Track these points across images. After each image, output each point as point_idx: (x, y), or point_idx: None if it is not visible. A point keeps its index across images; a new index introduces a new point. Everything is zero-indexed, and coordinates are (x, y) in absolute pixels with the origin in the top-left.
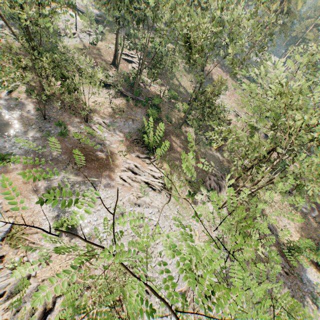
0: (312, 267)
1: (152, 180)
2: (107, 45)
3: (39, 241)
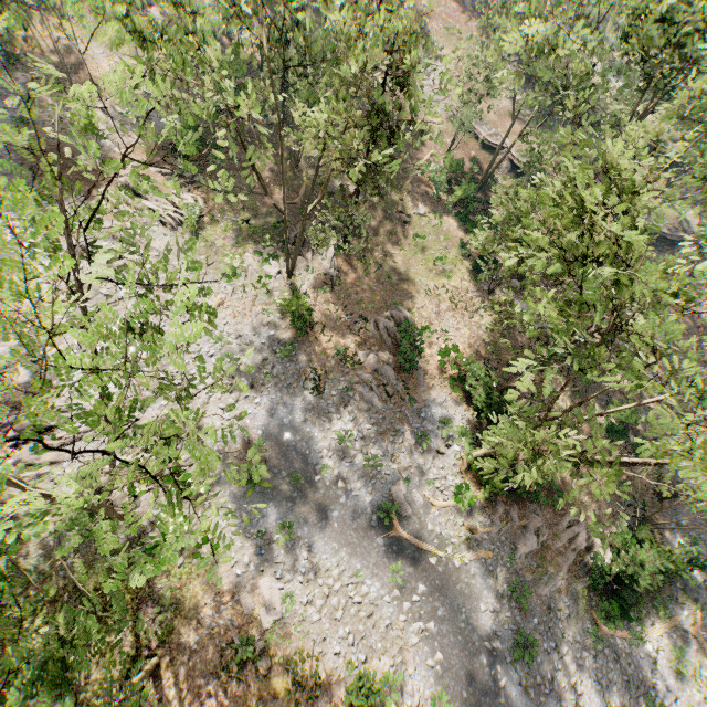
0: (466, 403)
1: (165, 208)
2: None
3: None
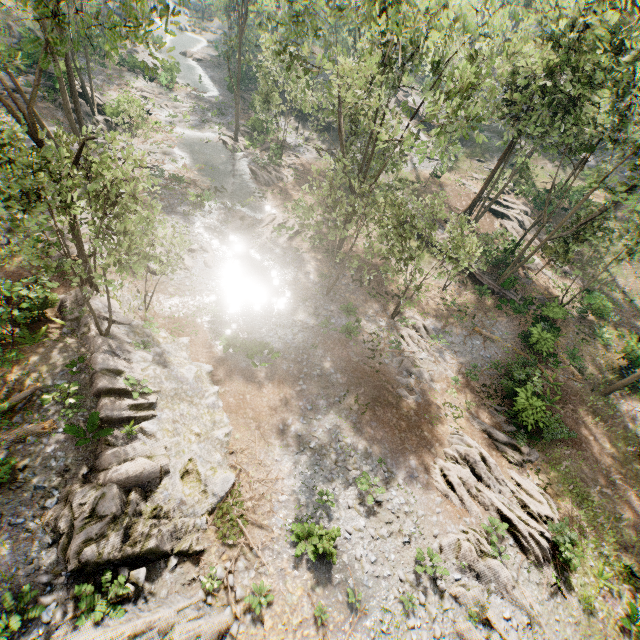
0: None
1: (521, 516)
2: (458, 179)
3: (261, 550)
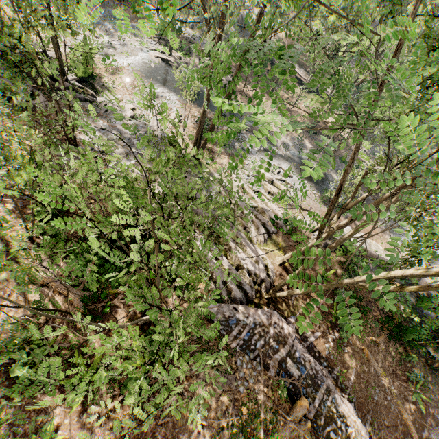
0: None
1: None
2: None
3: None
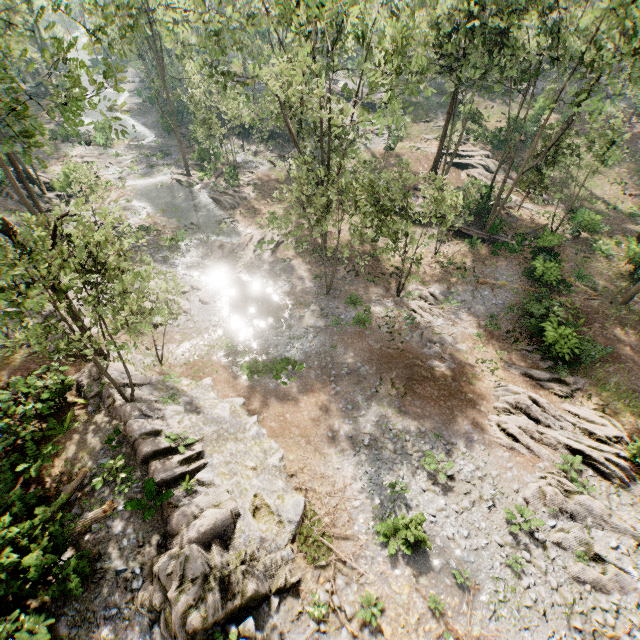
0: None
1: (590, 445)
2: (412, 145)
3: (354, 562)
